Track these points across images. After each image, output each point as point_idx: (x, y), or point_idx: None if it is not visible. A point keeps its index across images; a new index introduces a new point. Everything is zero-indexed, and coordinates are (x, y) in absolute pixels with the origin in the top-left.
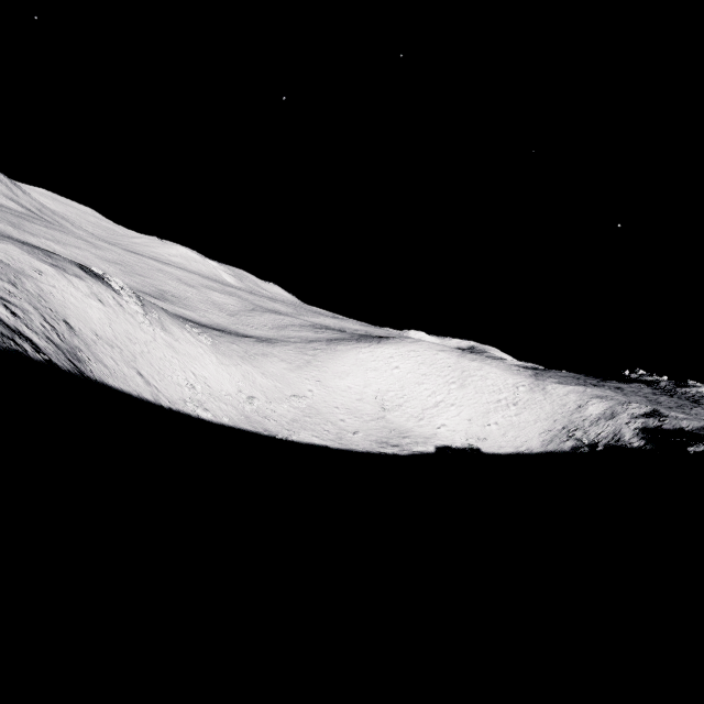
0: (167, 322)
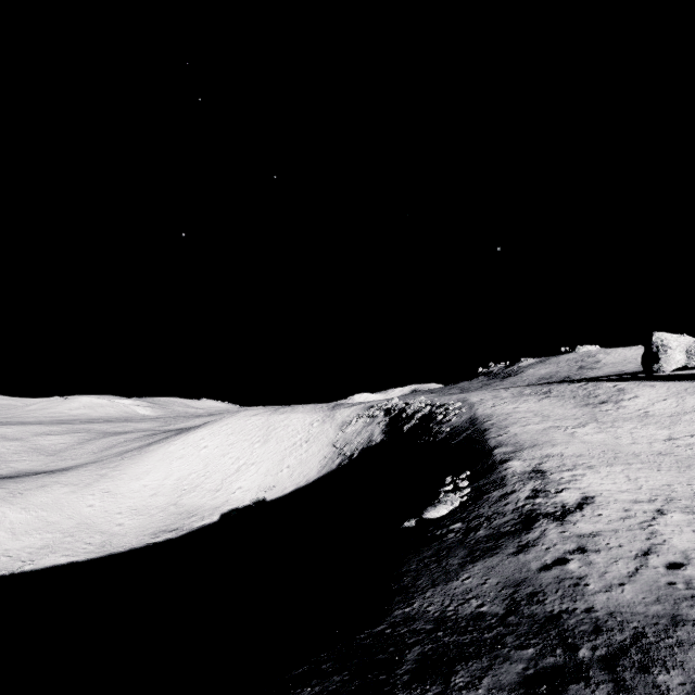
0: None
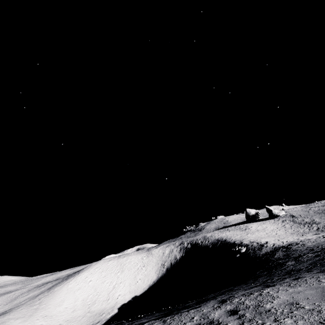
0: None
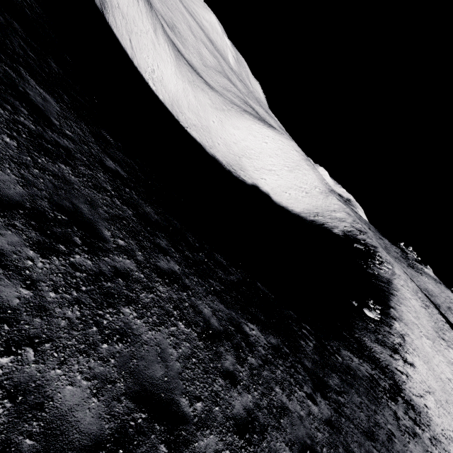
0: (159, 32)
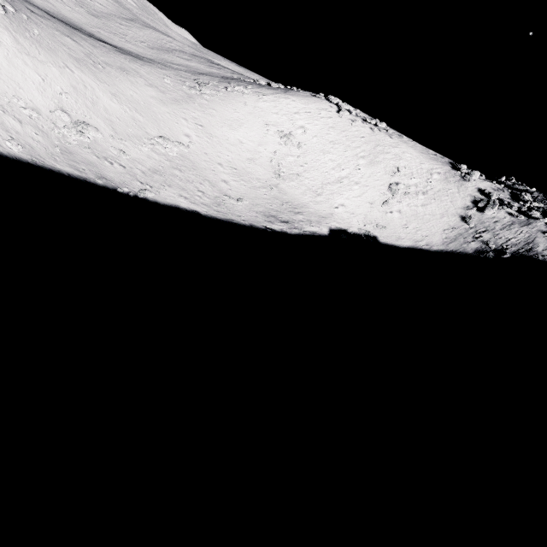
0: None
